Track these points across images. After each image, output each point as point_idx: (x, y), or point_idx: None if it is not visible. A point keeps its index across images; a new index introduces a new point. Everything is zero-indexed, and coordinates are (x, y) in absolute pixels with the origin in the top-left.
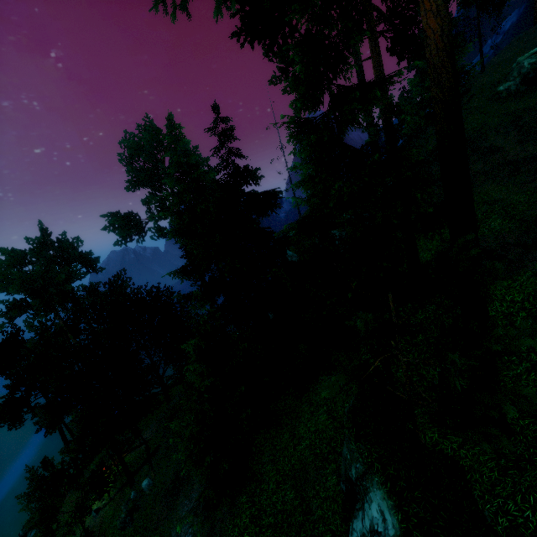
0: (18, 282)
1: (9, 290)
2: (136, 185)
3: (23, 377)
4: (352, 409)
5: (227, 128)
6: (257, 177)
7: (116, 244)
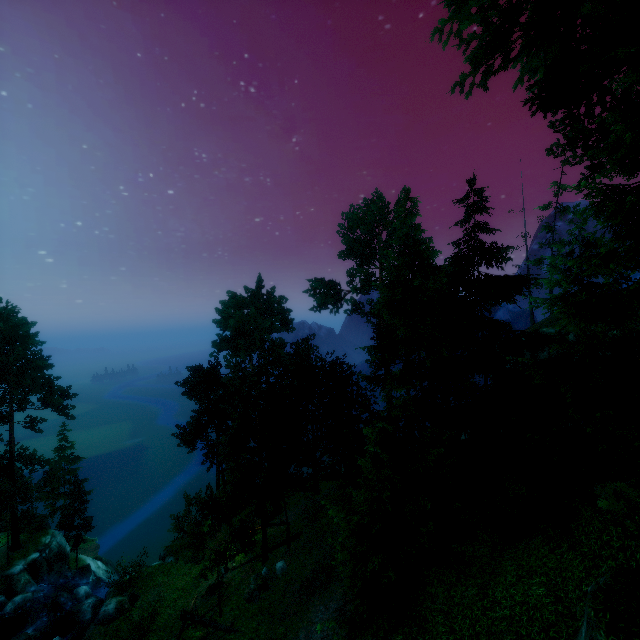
0: (236, 320)
1: (225, 326)
2: (348, 254)
3: (209, 407)
4: (605, 588)
5: (480, 201)
6: (505, 256)
7: (311, 309)
